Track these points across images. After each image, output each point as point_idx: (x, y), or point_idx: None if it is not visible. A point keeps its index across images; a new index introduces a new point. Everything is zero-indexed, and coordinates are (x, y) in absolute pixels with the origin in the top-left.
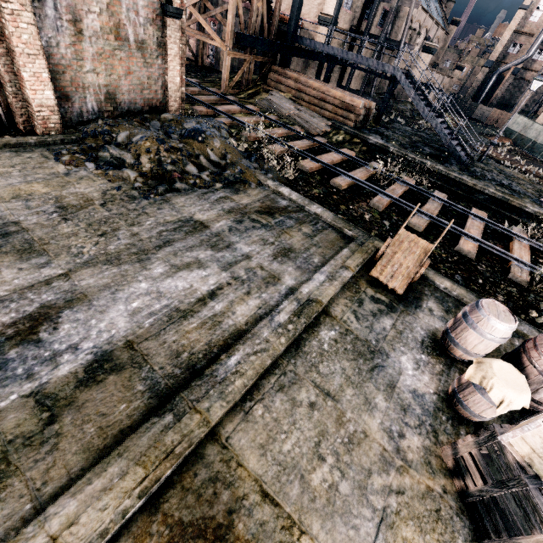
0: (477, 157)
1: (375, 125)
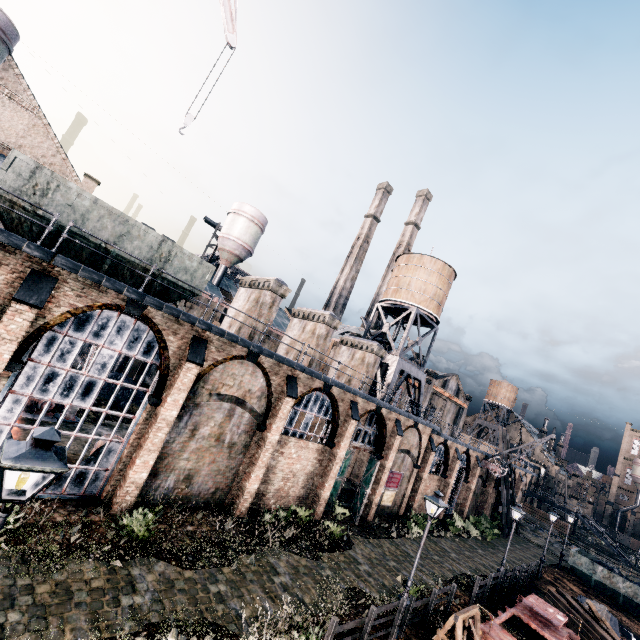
0: (633, 564)
1: (572, 535)
